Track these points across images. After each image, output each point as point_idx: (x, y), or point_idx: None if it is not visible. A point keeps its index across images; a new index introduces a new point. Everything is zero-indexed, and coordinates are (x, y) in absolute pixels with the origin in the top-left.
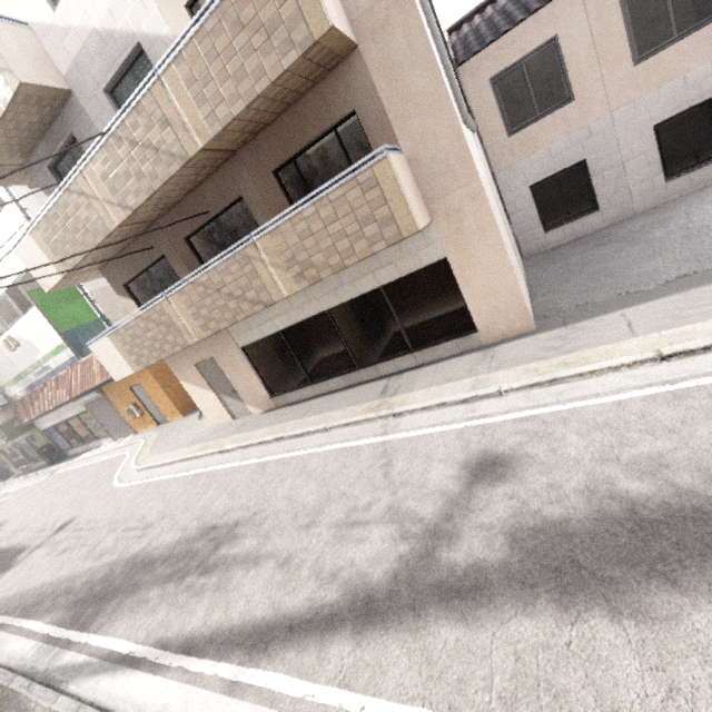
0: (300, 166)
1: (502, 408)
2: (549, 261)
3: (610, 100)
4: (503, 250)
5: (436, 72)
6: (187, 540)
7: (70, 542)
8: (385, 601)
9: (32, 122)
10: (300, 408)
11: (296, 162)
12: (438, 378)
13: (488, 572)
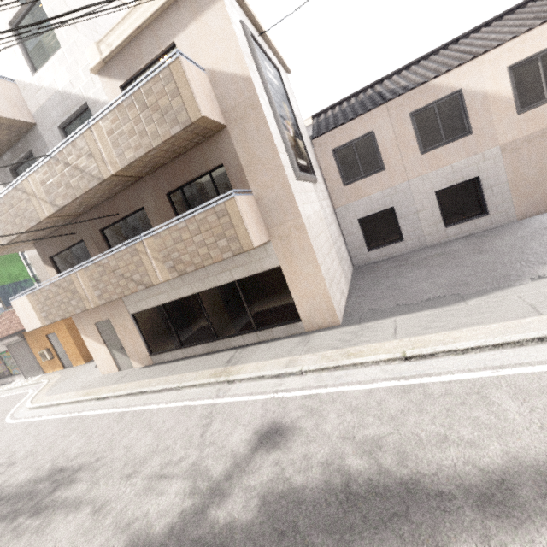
0: (186, 192)
1: (299, 385)
2: (368, 272)
3: (407, 173)
4: (317, 266)
5: (274, 149)
6: (36, 480)
7: None
8: None
9: (2, 140)
10: (169, 367)
11: (183, 190)
12: (268, 354)
13: (236, 531)
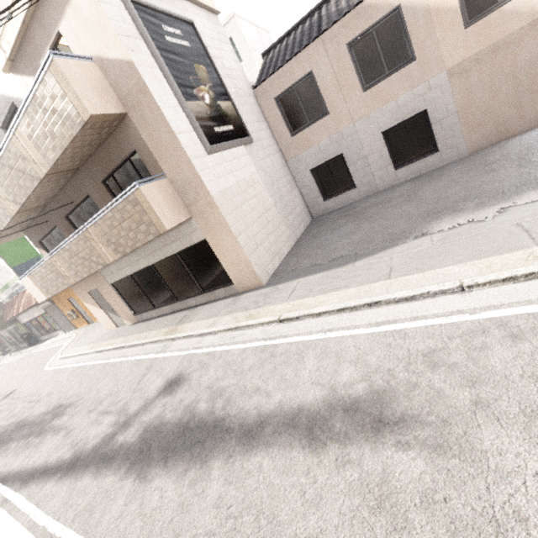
0: (117, 178)
1: (209, 343)
2: (318, 225)
3: (351, 114)
4: (234, 237)
5: (172, 132)
6: (46, 412)
7: (5, 406)
8: (81, 461)
9: None
10: (145, 325)
11: (114, 176)
12: (205, 315)
13: (123, 449)
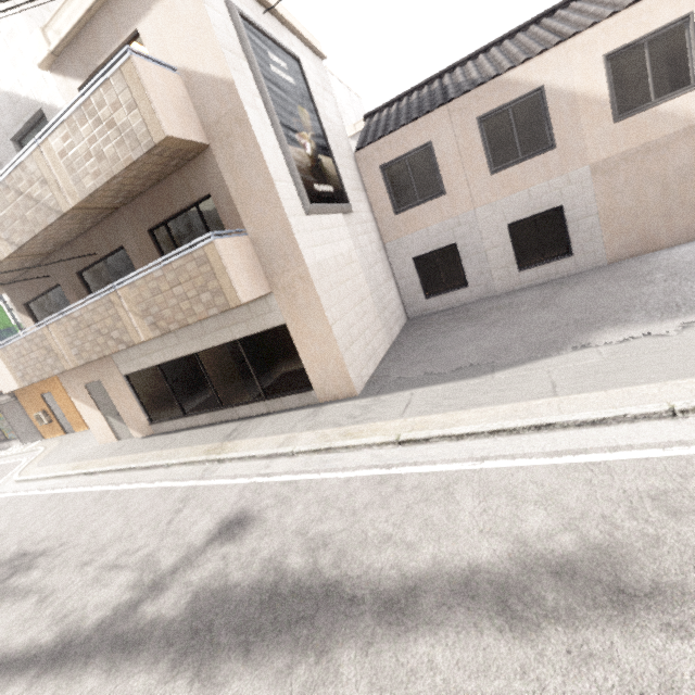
0: (171, 229)
1: (284, 469)
2: (419, 326)
3: (473, 199)
4: (328, 325)
5: (269, 177)
6: None
7: None
8: (77, 647)
9: None
10: (168, 439)
11: (168, 226)
12: (270, 429)
13: (157, 628)
